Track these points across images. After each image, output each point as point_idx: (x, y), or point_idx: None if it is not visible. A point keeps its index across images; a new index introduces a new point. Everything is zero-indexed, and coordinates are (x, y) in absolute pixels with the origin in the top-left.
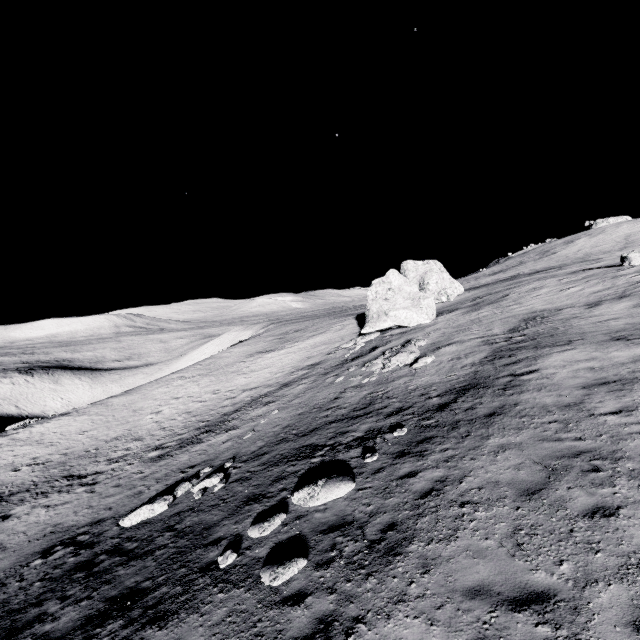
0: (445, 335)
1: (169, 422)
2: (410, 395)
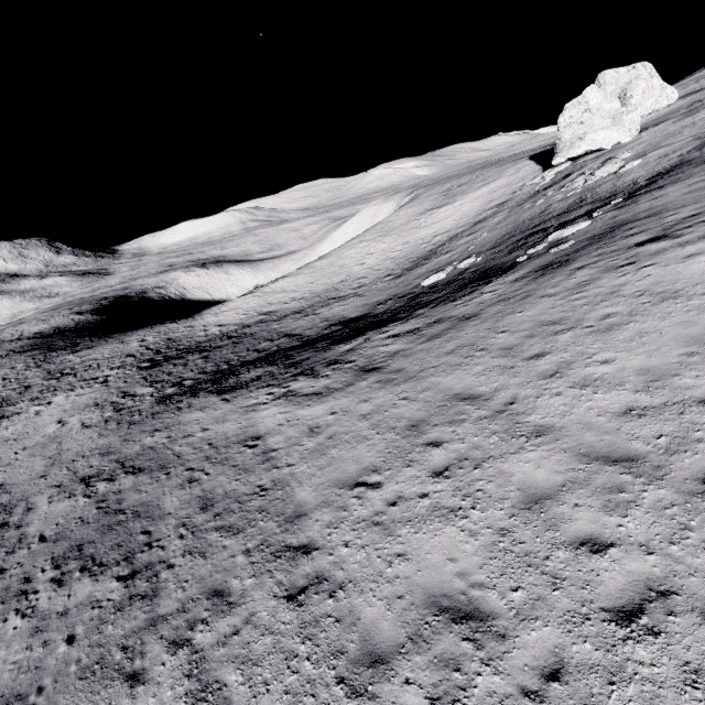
0: (651, 145)
1: (379, 266)
2: (619, 188)
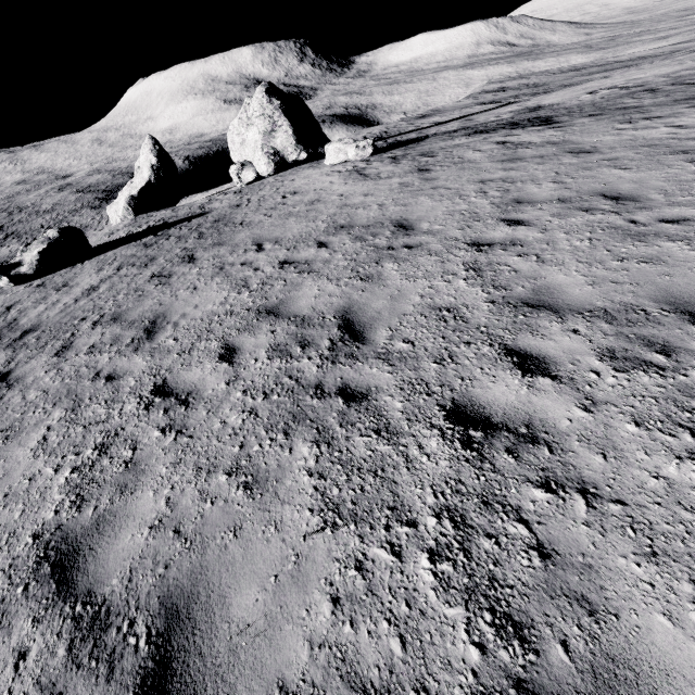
0: None
1: None
2: None
